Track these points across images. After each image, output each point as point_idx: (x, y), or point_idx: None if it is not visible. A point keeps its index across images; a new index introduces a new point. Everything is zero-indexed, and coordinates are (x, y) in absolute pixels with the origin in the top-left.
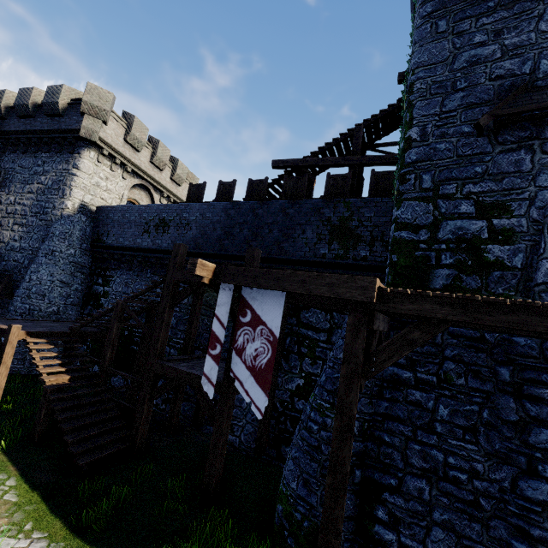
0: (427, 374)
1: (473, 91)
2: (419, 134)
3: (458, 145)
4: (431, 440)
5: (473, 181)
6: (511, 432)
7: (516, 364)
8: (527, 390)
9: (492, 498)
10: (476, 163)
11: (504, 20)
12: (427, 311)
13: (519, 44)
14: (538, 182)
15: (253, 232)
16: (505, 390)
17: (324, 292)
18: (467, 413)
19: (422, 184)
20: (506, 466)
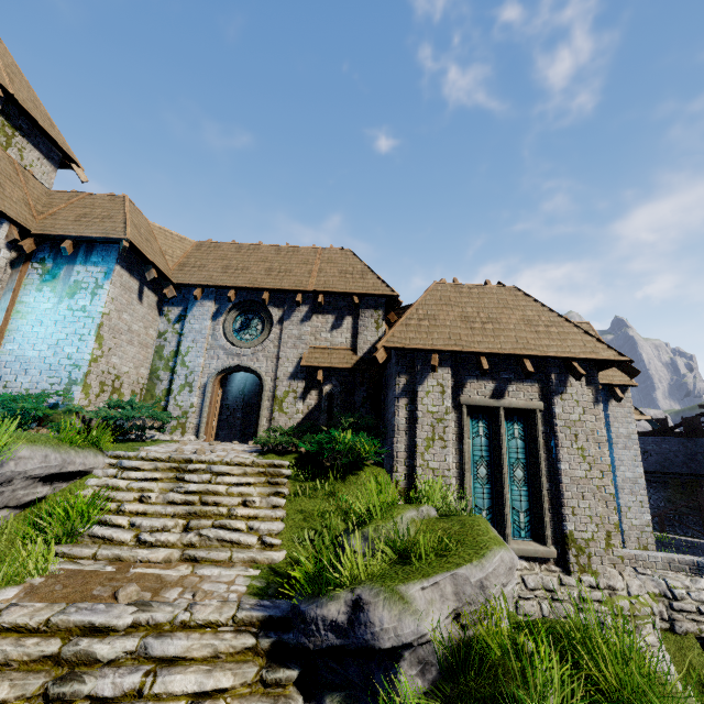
0: None
1: None
2: None
3: None
4: None
5: None
6: None
7: None
8: None
9: None
10: None
11: None
12: None
13: None
14: None
15: None
16: None
17: None
18: None
19: None
20: None
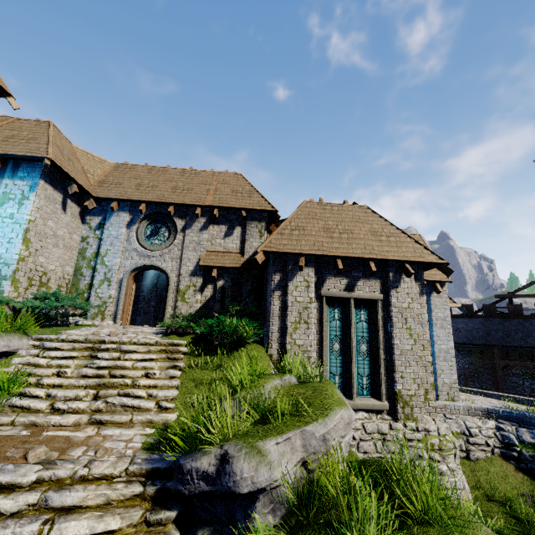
0: None
1: None
2: None
3: None
4: None
5: None
6: None
7: None
8: None
9: None
10: None
11: None
12: None
13: None
14: None
15: (504, 334)
16: None
17: None
18: None
19: None
20: None
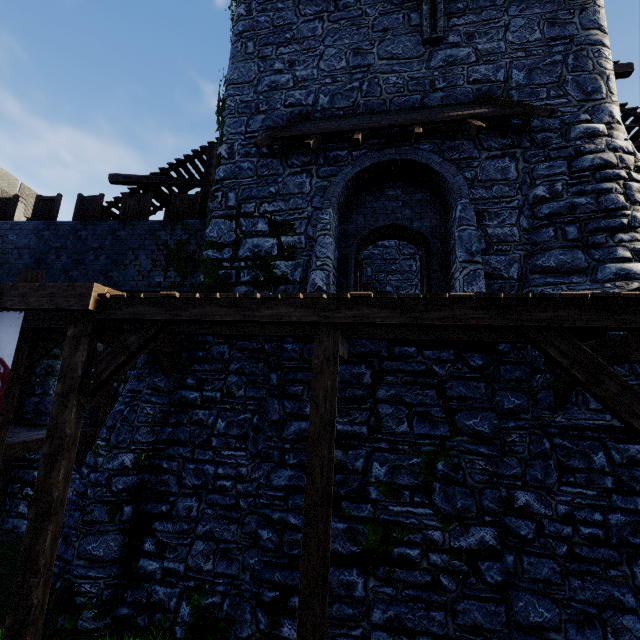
0: (213, 391)
1: (272, 115)
2: (227, 151)
3: (258, 166)
4: (206, 456)
5: (268, 201)
6: (272, 431)
7: (284, 368)
8: (287, 389)
9: (251, 497)
10: (271, 184)
11: (297, 53)
12: (140, 313)
13: (306, 78)
14: (314, 203)
15: (73, 259)
16: (273, 393)
17: (43, 304)
18: (241, 422)
19: (228, 202)
20: (265, 463)
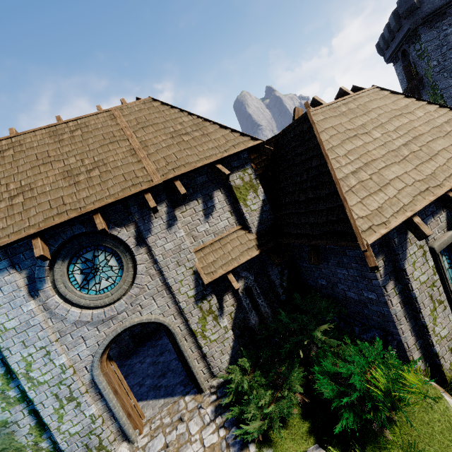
0: None
1: None
2: None
3: None
4: None
5: None
6: None
7: None
8: None
9: None
10: None
11: None
12: None
13: None
14: None
15: None
16: None
17: None
18: None
19: None
20: None
